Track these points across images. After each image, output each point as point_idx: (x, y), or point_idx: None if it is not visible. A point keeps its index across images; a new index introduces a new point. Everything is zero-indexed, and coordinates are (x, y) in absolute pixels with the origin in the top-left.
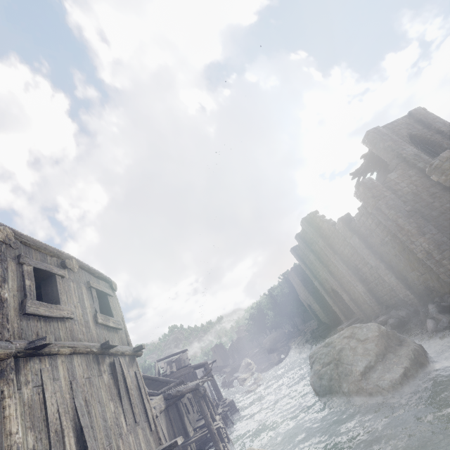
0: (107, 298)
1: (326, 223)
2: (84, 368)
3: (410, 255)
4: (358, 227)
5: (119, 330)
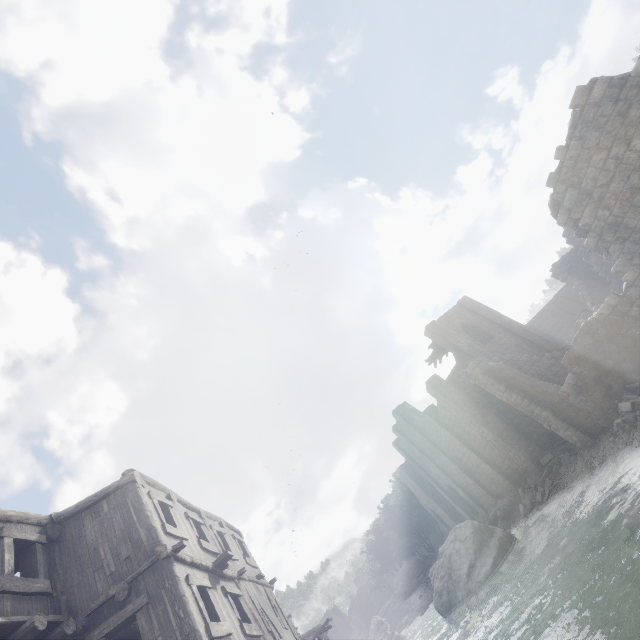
0: (243, 545)
1: (416, 415)
2: (255, 589)
3: (488, 442)
4: (442, 418)
5: (256, 569)
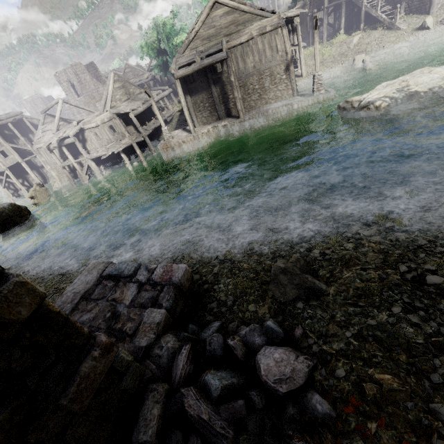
0: None
1: None
2: None
3: None
4: None
5: None
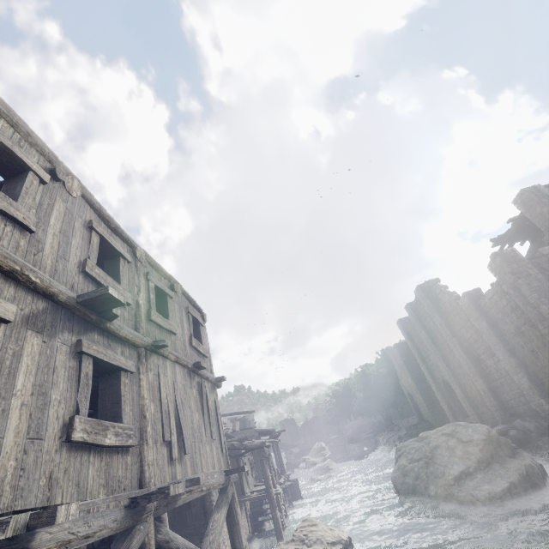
0: (199, 326)
1: (447, 296)
2: (182, 376)
3: None
4: (488, 307)
5: (205, 357)
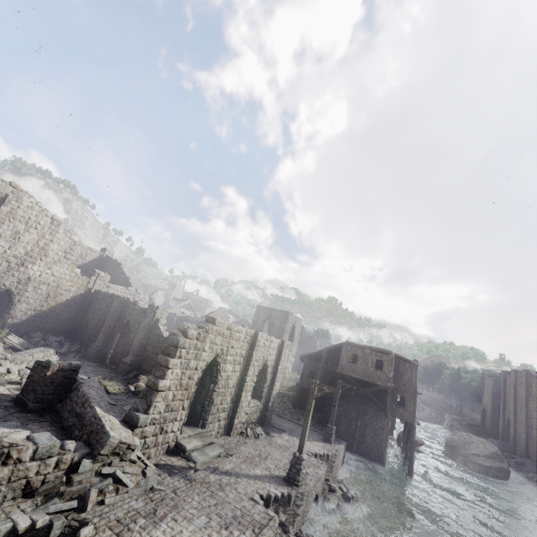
0: None
1: (536, 389)
2: None
3: None
4: None
5: None
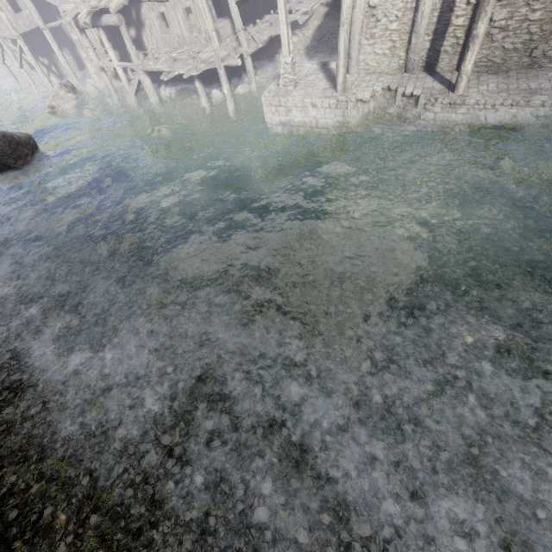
0: None
1: None
2: None
3: None
4: None
5: None
